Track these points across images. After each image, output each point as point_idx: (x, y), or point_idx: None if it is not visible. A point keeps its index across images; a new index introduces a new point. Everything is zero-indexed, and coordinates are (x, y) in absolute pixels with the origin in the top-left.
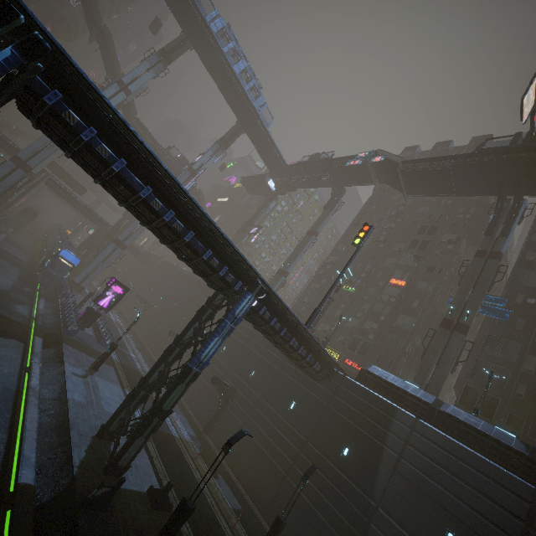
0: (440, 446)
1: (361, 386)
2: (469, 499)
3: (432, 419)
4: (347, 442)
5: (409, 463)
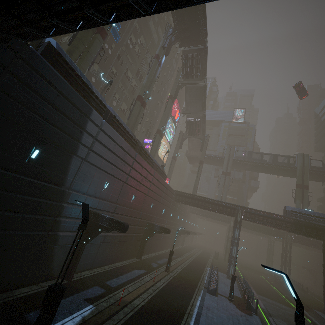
0: (112, 139)
1: (58, 75)
2: (118, 164)
3: (107, 119)
4: (35, 144)
5: (93, 153)
